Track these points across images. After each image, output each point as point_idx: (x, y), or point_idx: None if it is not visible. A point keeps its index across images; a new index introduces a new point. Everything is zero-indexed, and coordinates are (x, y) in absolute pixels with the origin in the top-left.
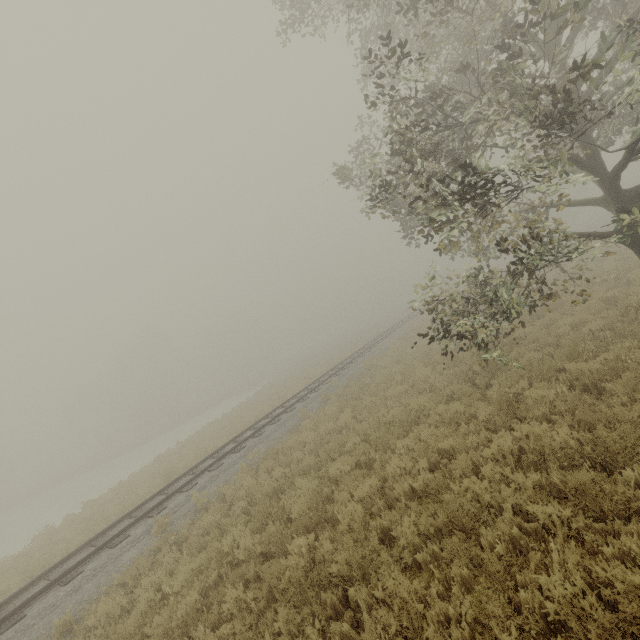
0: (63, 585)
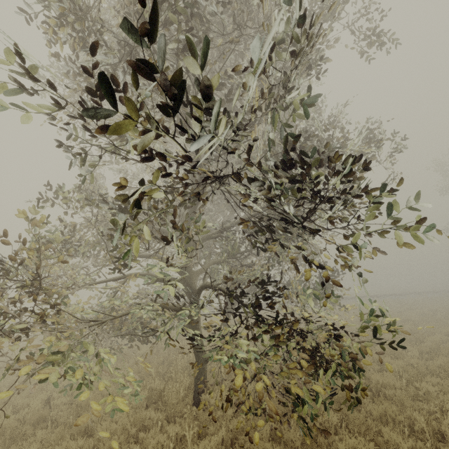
0: (346, 300)
